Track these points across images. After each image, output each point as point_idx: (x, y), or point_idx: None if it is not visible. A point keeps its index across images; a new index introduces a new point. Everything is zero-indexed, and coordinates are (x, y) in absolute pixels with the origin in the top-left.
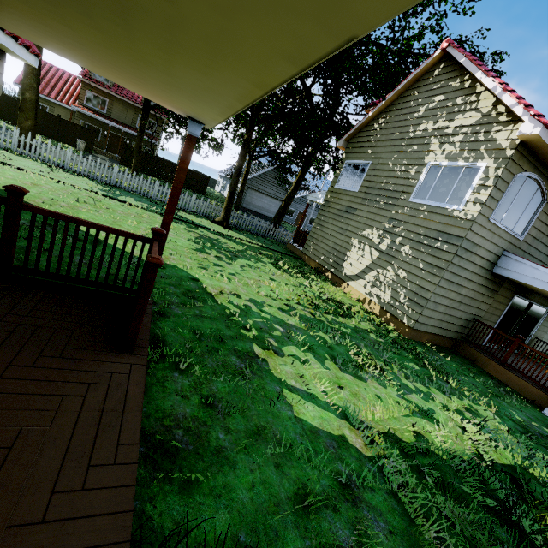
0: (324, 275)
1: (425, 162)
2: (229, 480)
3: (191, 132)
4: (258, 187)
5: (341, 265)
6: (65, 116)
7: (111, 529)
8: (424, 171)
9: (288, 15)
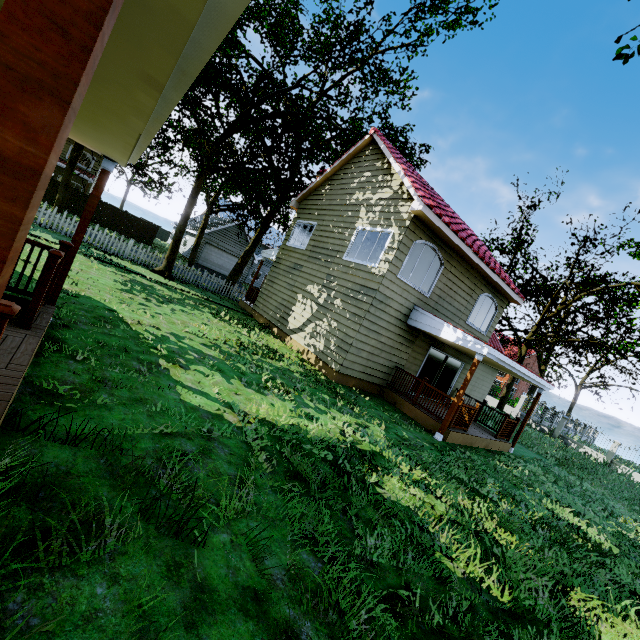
0: (272, 330)
1: (356, 226)
2: (103, 414)
3: (105, 167)
4: (217, 243)
5: (286, 320)
6: None
7: (0, 388)
8: (354, 234)
9: (114, 121)
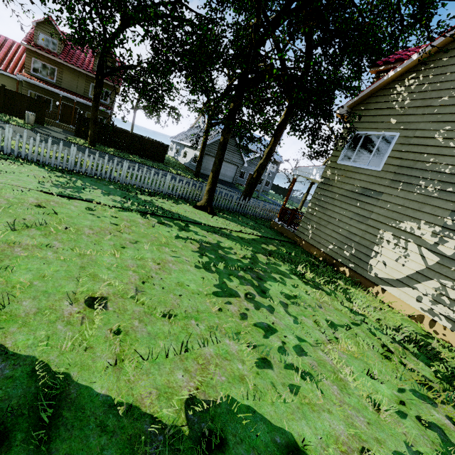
0: (338, 269)
1: None
2: None
3: None
4: (214, 153)
5: (366, 262)
6: (11, 86)
7: None
8: None
9: None
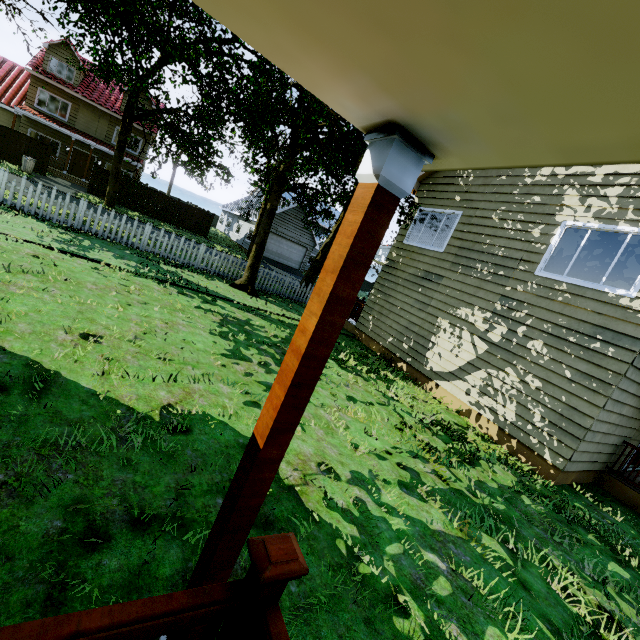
0: (396, 365)
1: (558, 220)
2: None
3: (389, 180)
4: (276, 228)
5: (423, 355)
6: (5, 120)
7: None
8: (557, 234)
9: None
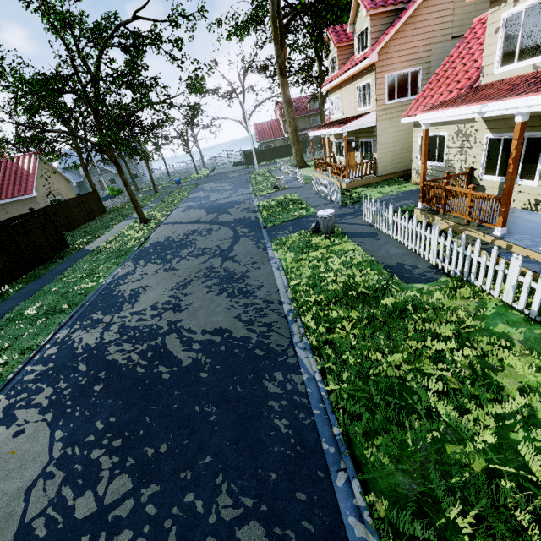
0: None
1: None
2: None
3: None
4: None
5: None
6: (279, 143)
7: None
8: None
9: None
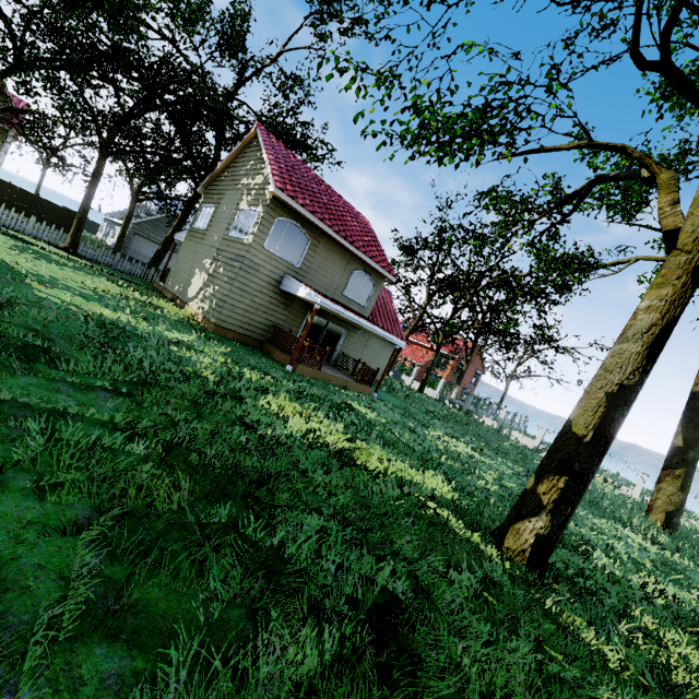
0: (176, 302)
1: (239, 207)
2: None
3: None
4: (149, 234)
5: (187, 291)
6: None
7: None
8: (238, 214)
9: None
